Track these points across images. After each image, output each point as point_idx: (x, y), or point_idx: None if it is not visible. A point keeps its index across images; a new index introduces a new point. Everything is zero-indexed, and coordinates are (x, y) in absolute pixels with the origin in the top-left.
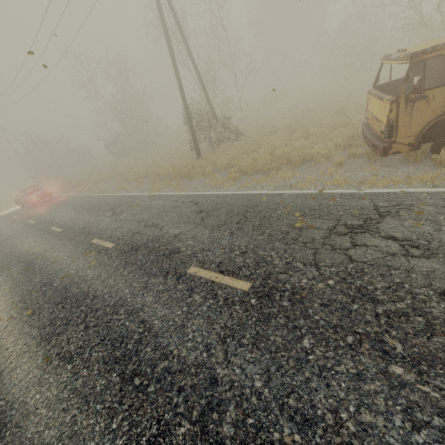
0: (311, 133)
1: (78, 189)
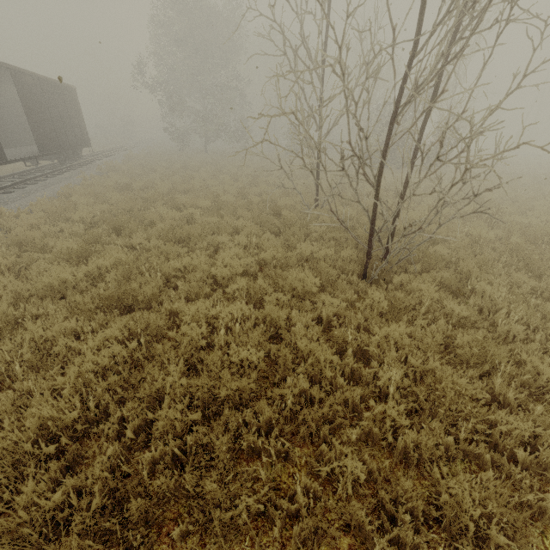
0: None
1: None
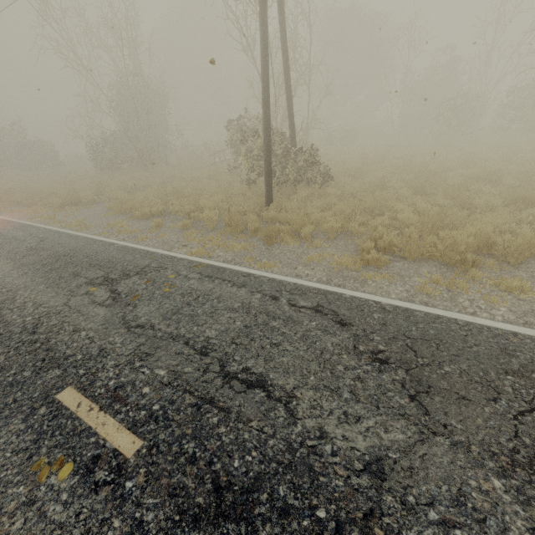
0: (467, 202)
1: (27, 210)
